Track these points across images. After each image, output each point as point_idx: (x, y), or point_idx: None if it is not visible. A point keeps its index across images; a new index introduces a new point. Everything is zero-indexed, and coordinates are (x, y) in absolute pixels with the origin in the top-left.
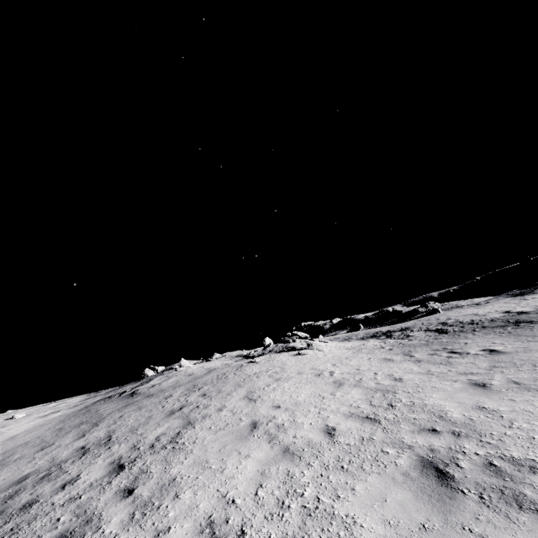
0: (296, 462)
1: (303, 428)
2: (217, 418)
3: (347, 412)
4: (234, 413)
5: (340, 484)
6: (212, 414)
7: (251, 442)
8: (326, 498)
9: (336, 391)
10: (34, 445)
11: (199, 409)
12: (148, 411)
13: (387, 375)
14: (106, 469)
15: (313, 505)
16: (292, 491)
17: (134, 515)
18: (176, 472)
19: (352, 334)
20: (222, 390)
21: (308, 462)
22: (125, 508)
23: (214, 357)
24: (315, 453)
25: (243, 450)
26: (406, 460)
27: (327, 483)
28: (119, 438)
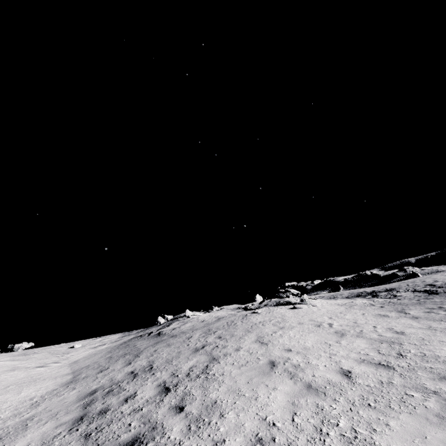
0: (322, 397)
1: (318, 369)
2: (237, 356)
3: (358, 358)
4: (251, 353)
5: (373, 419)
6: (231, 352)
7: (274, 377)
8: (362, 429)
9: (340, 340)
10: (94, 368)
11: (219, 348)
12: (176, 347)
13: (387, 328)
14: (156, 390)
15: (351, 435)
16: (326, 421)
17: (190, 427)
18: (214, 396)
19: (336, 293)
20: (234, 334)
21: (334, 398)
22: (181, 421)
23: (214, 309)
24: (338, 391)
25: (269, 384)
26: (435, 403)
27: (359, 417)
28: (159, 367)
